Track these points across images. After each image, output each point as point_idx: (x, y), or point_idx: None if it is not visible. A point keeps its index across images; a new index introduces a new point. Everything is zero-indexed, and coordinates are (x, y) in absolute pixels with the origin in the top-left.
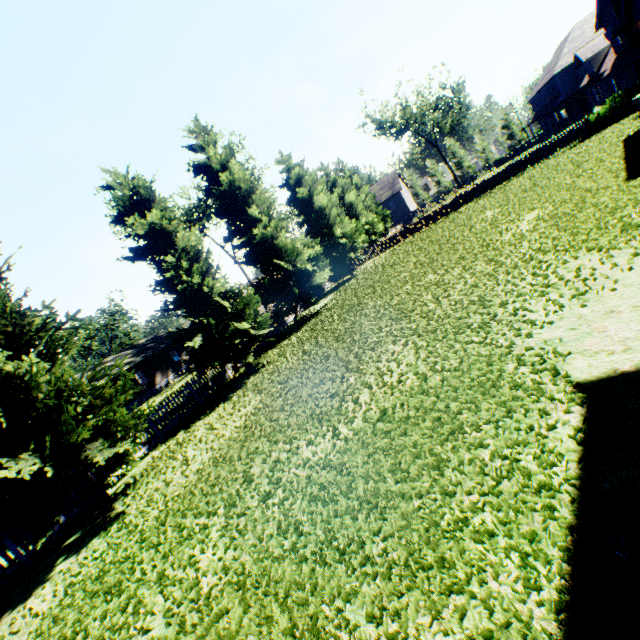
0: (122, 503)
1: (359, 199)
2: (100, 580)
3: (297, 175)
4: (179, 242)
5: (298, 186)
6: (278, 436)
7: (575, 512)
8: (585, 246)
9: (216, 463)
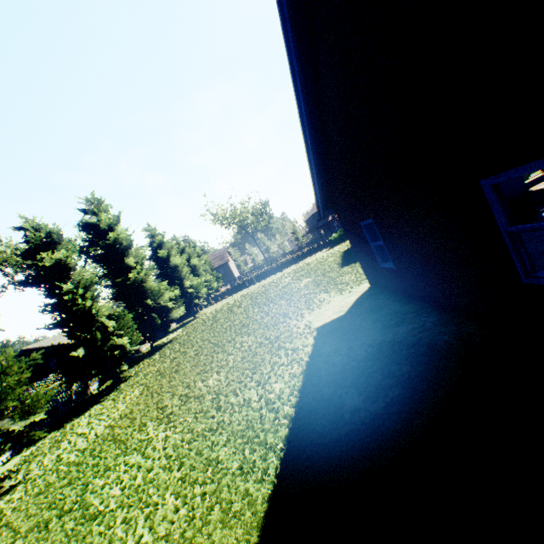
0: (11, 481)
1: (200, 263)
2: (45, 492)
3: (160, 241)
4: (75, 275)
5: (159, 248)
6: (178, 387)
7: (311, 351)
8: (323, 291)
9: (125, 418)
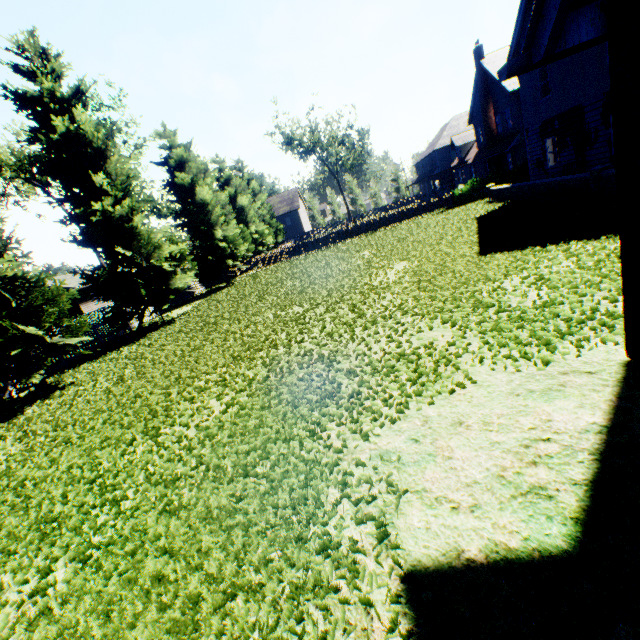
0: None
1: (254, 205)
2: None
3: (180, 157)
4: None
5: (180, 170)
6: None
7: None
8: (441, 316)
9: None
